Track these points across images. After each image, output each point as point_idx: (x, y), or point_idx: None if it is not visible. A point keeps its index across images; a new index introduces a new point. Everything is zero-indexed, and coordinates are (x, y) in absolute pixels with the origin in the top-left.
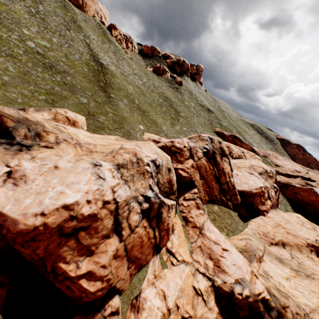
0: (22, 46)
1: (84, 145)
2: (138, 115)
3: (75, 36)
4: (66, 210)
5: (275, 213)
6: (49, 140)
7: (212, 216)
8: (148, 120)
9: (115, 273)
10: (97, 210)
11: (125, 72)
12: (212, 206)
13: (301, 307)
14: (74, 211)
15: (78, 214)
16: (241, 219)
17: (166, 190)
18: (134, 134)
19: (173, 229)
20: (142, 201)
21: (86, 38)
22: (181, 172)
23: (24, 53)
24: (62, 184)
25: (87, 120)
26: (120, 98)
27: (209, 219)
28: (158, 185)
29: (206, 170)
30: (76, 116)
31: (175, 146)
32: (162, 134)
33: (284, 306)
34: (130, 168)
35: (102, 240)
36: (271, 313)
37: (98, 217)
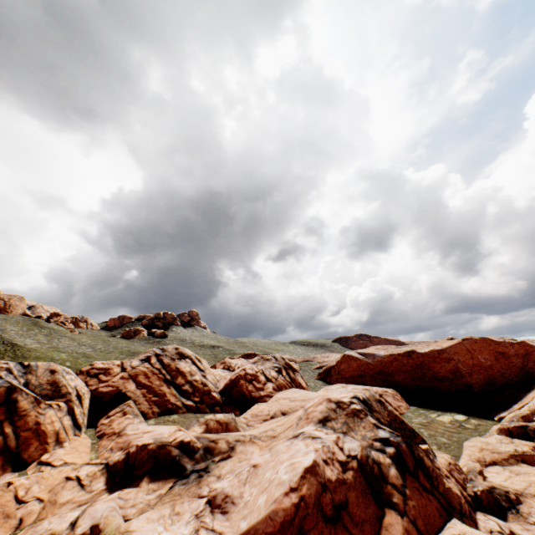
0: None
1: None
2: None
3: None
4: None
5: (282, 392)
6: None
7: (161, 425)
8: None
9: None
10: None
11: (62, 345)
12: (167, 417)
13: (248, 434)
14: None
15: None
16: None
17: (47, 392)
18: None
19: (62, 440)
20: None
21: None
22: (103, 388)
23: None
24: None
25: None
26: None
27: (145, 422)
28: (28, 386)
29: (147, 376)
30: None
31: (97, 367)
32: None
33: (217, 439)
34: None
35: None
36: (197, 455)
37: None
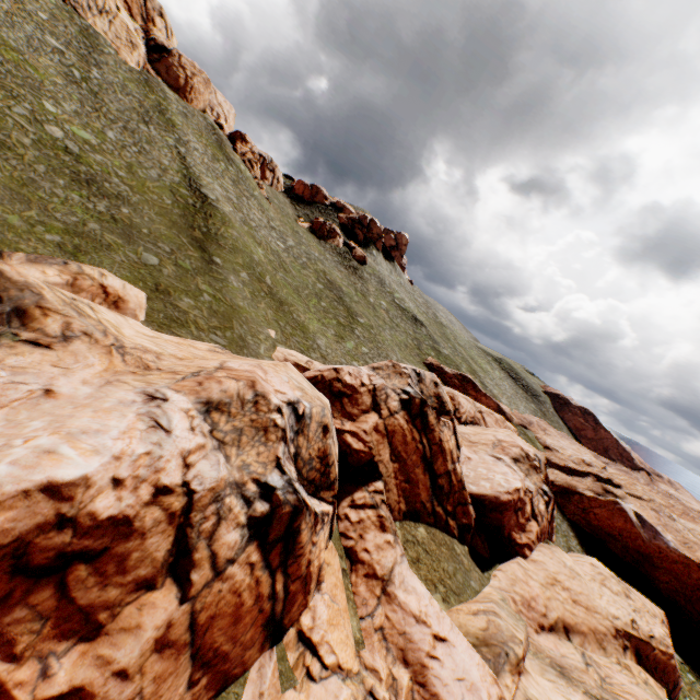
0: (34, 130)
1: (132, 352)
2: (268, 307)
3: (158, 136)
4: (50, 497)
5: (547, 551)
6: (45, 328)
7: (412, 551)
8: (289, 321)
9: (152, 698)
10: (136, 507)
11: (253, 220)
12: (413, 526)
13: None
14: (72, 504)
15: (82, 512)
16: (477, 563)
17: (314, 476)
18: (253, 346)
19: (321, 578)
20: (255, 495)
21: (182, 145)
22: (351, 439)
23: (34, 145)
24: (56, 431)
25: (150, 301)
26: (235, 268)
27: (405, 557)
28: (296, 461)
29: (404, 441)
30: (125, 287)
31: (343, 380)
32: (316, 354)
33: None
34: (236, 414)
35: (132, 596)
36: None
37: (134, 527)
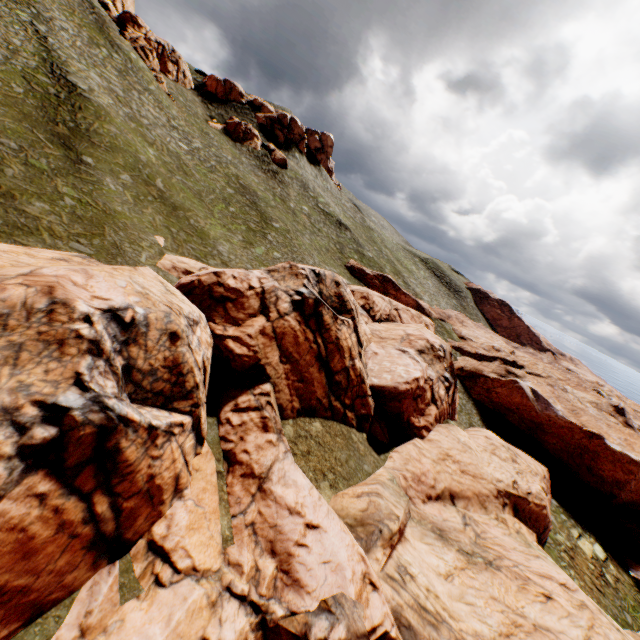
0: None
1: None
2: (157, 213)
3: (4, 8)
4: None
5: (444, 431)
6: None
7: (303, 446)
8: (184, 227)
9: None
10: None
11: (146, 117)
12: (308, 421)
13: None
14: None
15: None
16: (374, 448)
17: (162, 387)
18: (132, 254)
19: (181, 487)
20: (35, 420)
21: (41, 22)
22: (233, 344)
23: None
24: None
25: None
26: (113, 169)
27: (290, 453)
28: (130, 374)
29: (296, 342)
30: None
31: (225, 284)
32: (216, 260)
33: None
34: (15, 327)
35: None
36: None
37: None
